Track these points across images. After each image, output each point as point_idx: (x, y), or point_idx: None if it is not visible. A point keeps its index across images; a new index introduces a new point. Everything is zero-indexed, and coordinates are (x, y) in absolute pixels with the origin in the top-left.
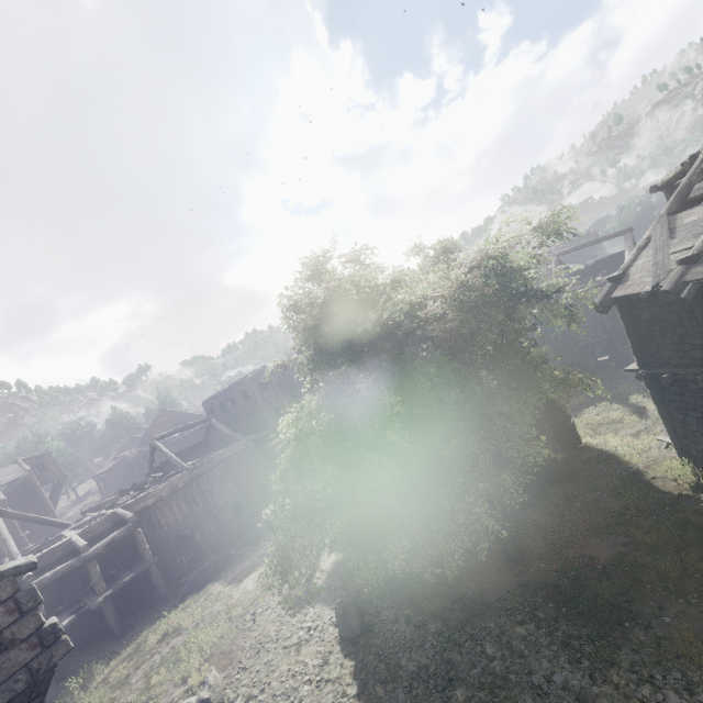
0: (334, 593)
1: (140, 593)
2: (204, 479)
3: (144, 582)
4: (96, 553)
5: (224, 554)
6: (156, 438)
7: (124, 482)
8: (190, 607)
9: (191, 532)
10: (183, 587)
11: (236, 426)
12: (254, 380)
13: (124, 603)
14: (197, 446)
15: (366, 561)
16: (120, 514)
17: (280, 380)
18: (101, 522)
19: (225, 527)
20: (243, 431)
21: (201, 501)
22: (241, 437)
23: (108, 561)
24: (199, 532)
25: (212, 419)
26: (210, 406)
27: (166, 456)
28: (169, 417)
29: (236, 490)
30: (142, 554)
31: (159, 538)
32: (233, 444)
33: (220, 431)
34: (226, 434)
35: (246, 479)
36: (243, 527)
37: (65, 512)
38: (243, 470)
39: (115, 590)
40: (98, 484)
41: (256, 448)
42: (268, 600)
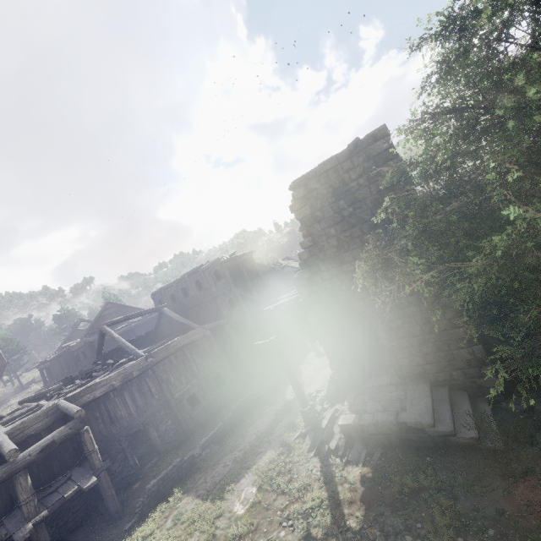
0: (399, 540)
1: (82, 505)
2: (160, 367)
3: (88, 491)
4: (27, 460)
5: (188, 455)
6: (106, 324)
7: (68, 371)
8: (156, 540)
9: (145, 427)
10: (138, 497)
11: (186, 317)
12: (209, 270)
13: (62, 520)
14: (146, 335)
15: (421, 484)
16: (62, 407)
17: (230, 275)
18: (38, 417)
19: (182, 421)
20: (193, 321)
21: (157, 392)
22: (197, 325)
23: (44, 467)
24: (154, 427)
25: (164, 307)
26: (159, 298)
27: (117, 342)
28: (116, 310)
29: (193, 380)
30: (88, 458)
31: (109, 435)
32: (190, 331)
33: (172, 319)
34: (180, 322)
35: (203, 369)
36: (200, 421)
37: (7, 399)
38: (199, 359)
39: (51, 510)
40: (41, 373)
41: (212, 337)
42: (278, 538)
